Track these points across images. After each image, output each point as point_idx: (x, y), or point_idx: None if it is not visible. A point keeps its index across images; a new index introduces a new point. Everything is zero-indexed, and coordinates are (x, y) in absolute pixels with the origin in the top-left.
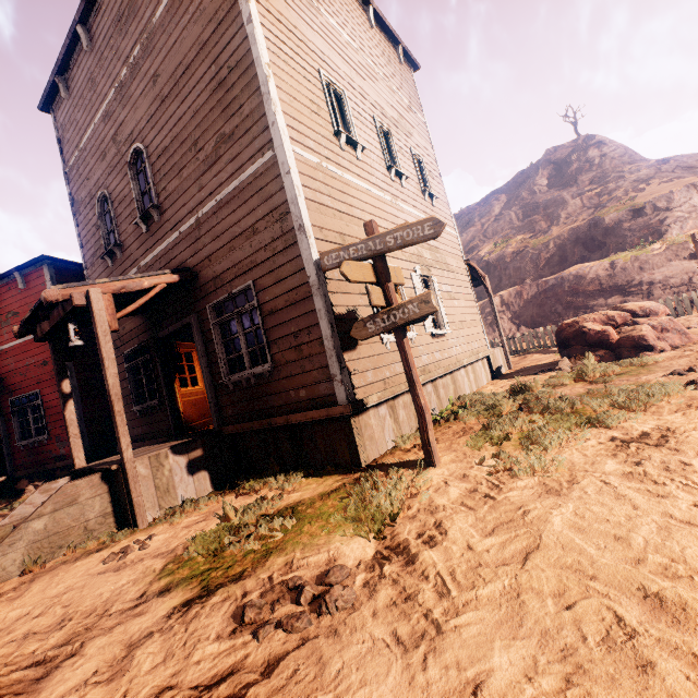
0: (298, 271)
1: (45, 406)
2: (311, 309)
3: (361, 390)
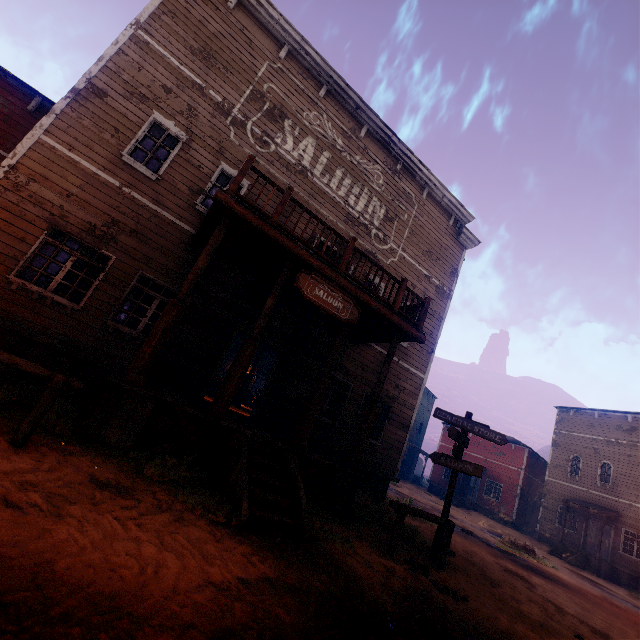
0: None
1: (502, 491)
2: None
3: None
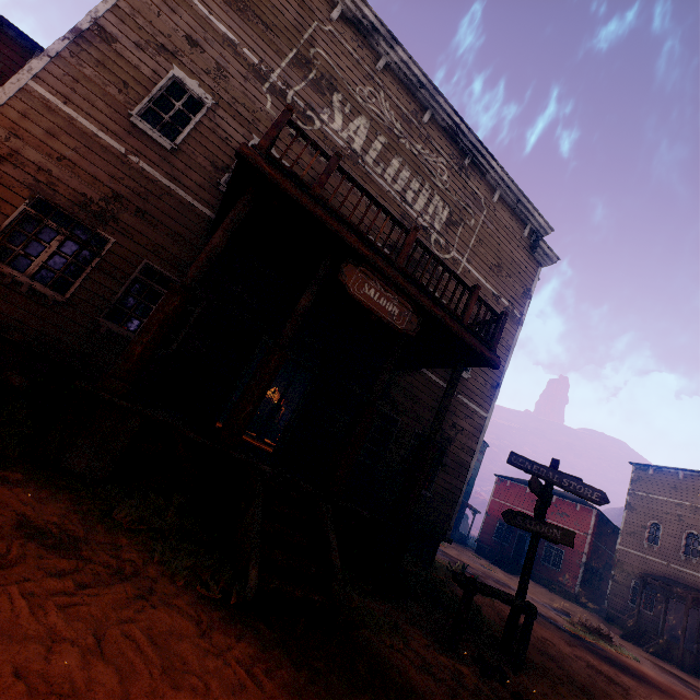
0: None
1: (564, 558)
2: None
3: None
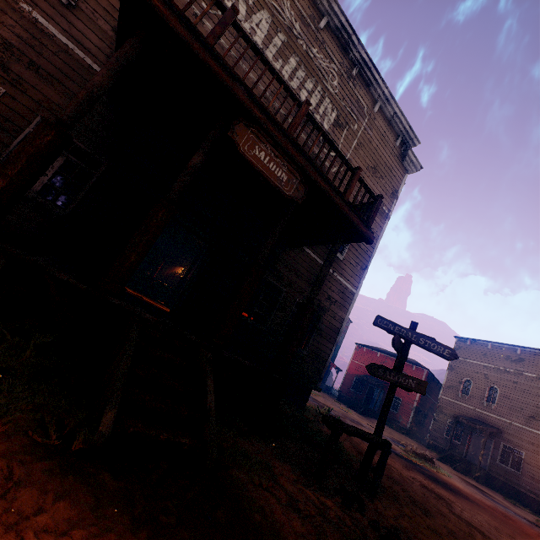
0: None
1: (401, 404)
2: None
3: None
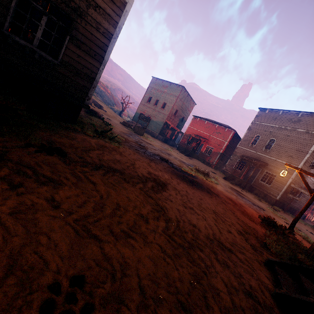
0: (286, 181)
1: (213, 151)
2: (283, 186)
3: (280, 199)
